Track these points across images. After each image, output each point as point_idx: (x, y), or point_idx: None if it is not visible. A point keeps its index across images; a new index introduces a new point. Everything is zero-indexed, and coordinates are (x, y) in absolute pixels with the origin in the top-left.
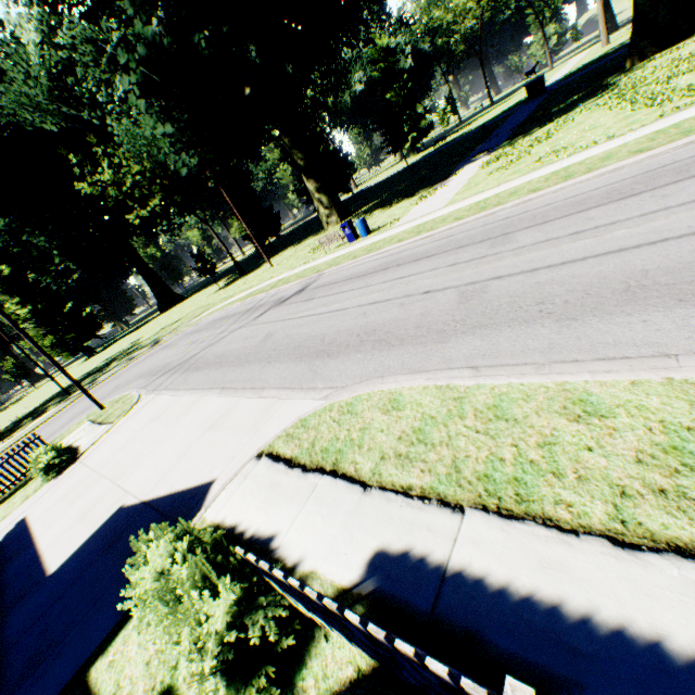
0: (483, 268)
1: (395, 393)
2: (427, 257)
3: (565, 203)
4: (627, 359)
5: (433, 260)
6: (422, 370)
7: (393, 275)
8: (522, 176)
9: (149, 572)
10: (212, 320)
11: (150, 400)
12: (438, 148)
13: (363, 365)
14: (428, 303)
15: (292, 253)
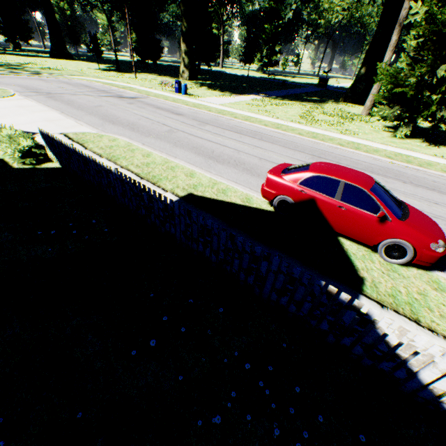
0: (186, 128)
1: (118, 139)
2: (183, 116)
3: (231, 126)
4: (170, 155)
5: (182, 118)
6: (132, 139)
7: (166, 114)
8: (246, 112)
9: (6, 133)
10: (80, 83)
11: (21, 99)
12: (270, 78)
13: (119, 131)
14: (160, 127)
15: (152, 78)
